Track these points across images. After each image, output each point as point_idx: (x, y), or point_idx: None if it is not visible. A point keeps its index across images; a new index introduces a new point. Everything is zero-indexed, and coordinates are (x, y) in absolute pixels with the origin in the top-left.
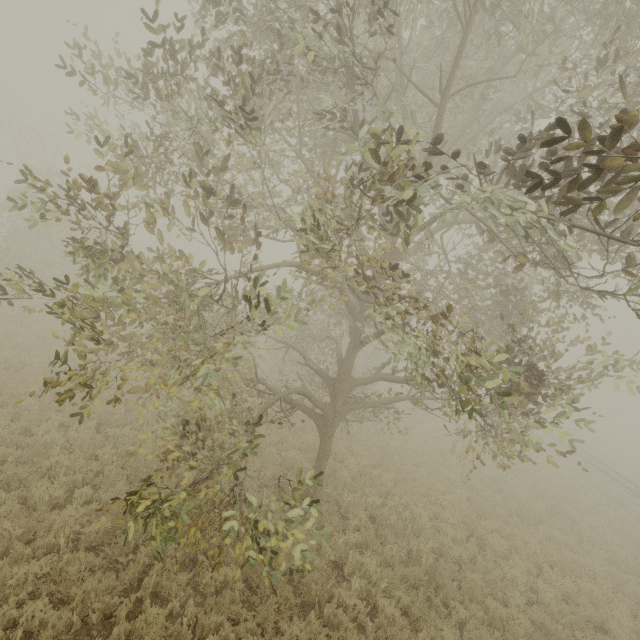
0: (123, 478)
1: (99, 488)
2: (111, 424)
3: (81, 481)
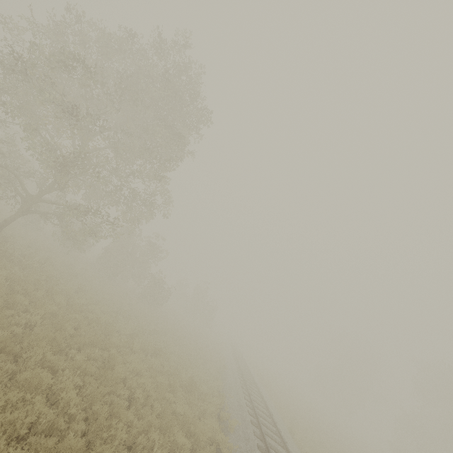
0: None
1: None
2: None
3: None
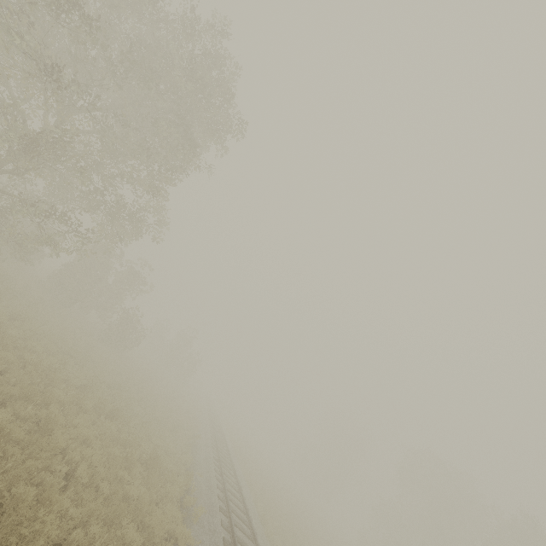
0: None
1: None
2: None
3: None
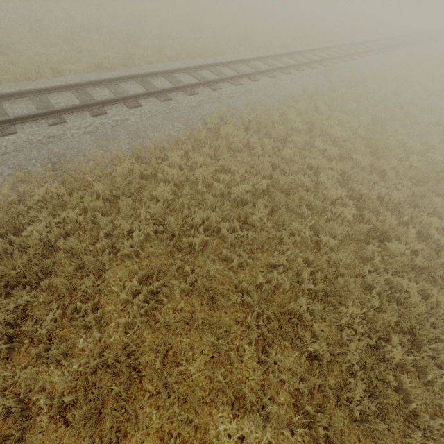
0: None
1: None
2: None
3: None
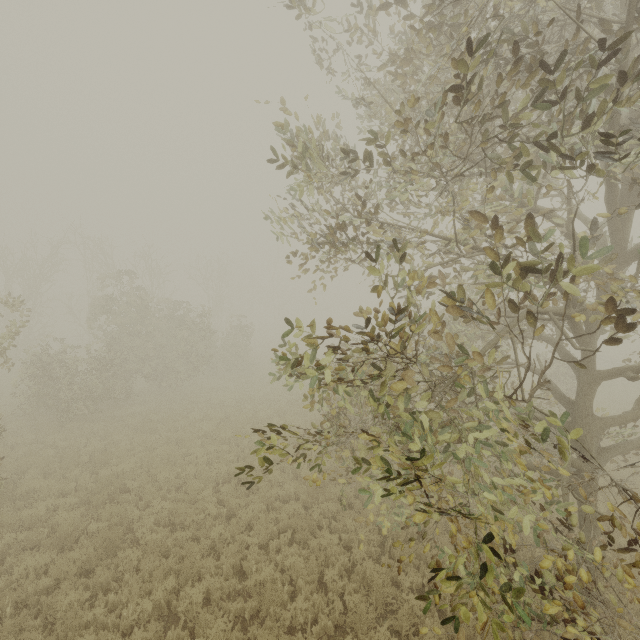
0: (371, 609)
1: (350, 628)
2: (305, 531)
3: (331, 626)
